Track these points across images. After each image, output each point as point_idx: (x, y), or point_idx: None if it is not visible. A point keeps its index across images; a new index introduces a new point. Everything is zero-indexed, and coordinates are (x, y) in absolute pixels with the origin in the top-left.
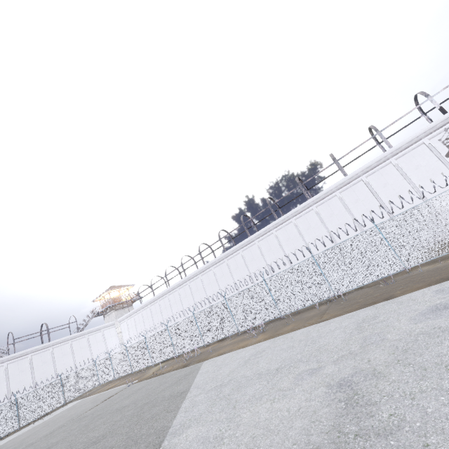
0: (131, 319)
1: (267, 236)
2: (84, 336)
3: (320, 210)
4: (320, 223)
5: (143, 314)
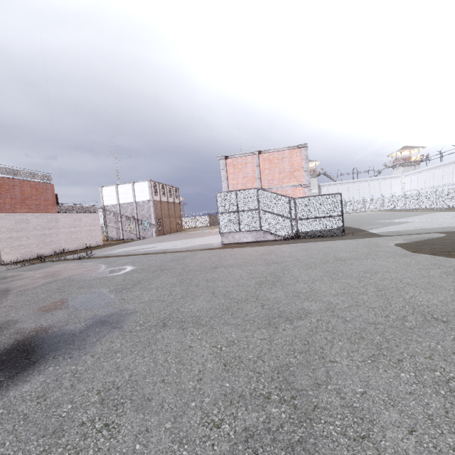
0: (414, 176)
1: None
2: (377, 180)
3: None
4: None
5: (426, 175)
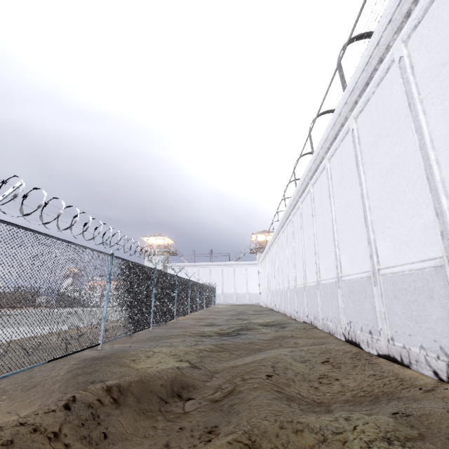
0: (262, 264)
1: (306, 193)
2: (232, 266)
3: (360, 127)
4: (355, 167)
5: (264, 263)
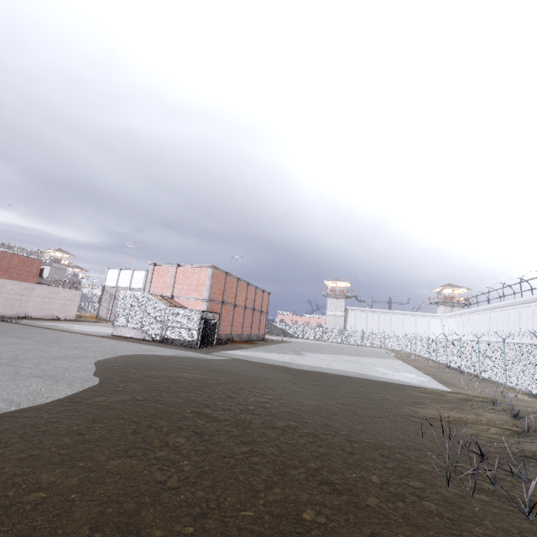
0: (451, 319)
1: None
2: (413, 316)
3: None
4: None
5: (458, 320)
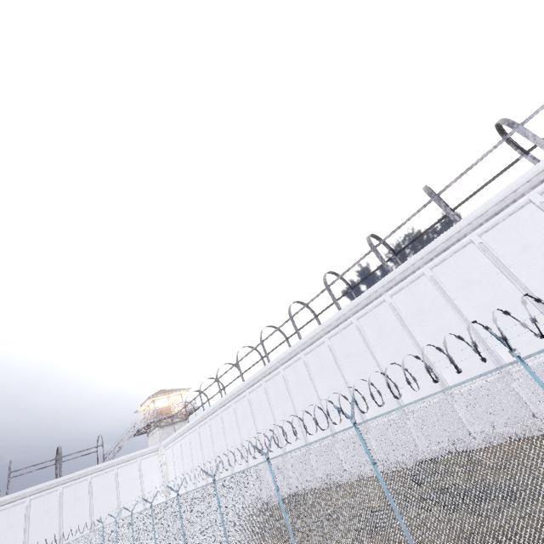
0: (177, 445)
1: (374, 306)
2: (111, 468)
3: (490, 242)
4: (494, 270)
5: (190, 439)
